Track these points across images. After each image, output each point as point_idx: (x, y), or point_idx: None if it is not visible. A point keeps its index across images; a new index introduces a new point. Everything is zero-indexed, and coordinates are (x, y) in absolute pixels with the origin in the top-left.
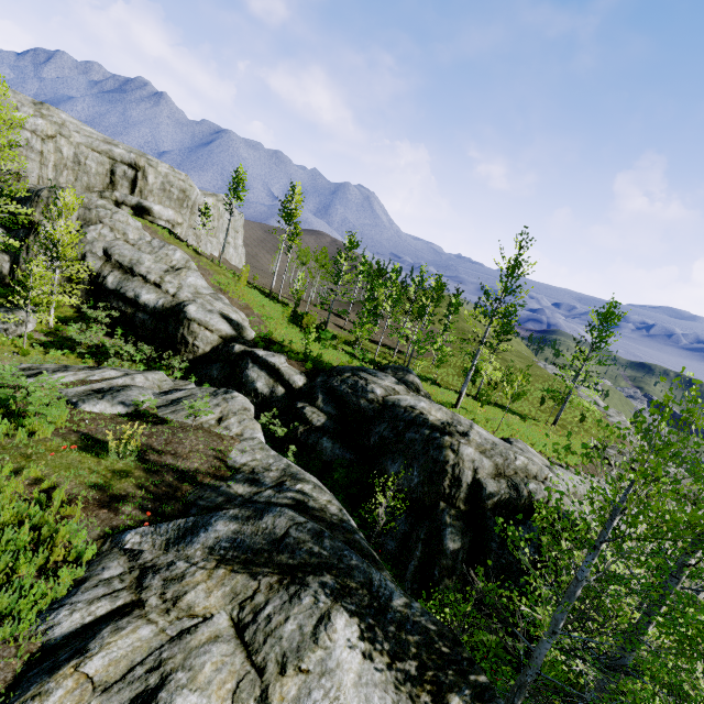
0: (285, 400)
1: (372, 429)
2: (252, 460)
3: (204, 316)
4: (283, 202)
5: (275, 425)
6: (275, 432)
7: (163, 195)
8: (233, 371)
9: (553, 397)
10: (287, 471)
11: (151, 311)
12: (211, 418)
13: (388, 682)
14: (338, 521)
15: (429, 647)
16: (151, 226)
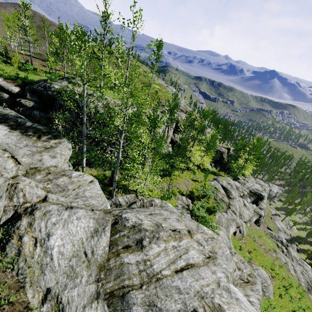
0: (11, 100)
1: (56, 103)
2: None
3: None
4: None
5: None
6: None
7: None
8: None
9: (146, 86)
10: None
11: None
12: None
13: (19, 135)
14: (14, 116)
15: (39, 130)
16: None
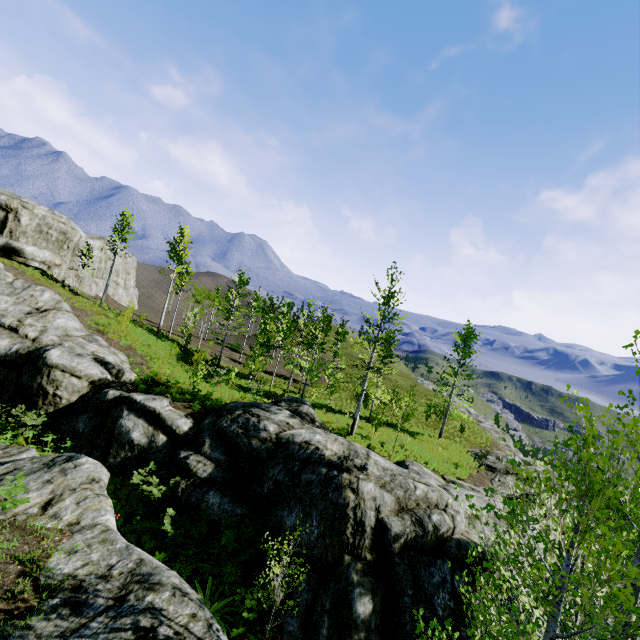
0: (167, 450)
1: (265, 473)
2: (83, 565)
3: (69, 361)
4: (171, 244)
5: (152, 482)
6: (150, 494)
7: (39, 236)
8: (105, 421)
9: (435, 412)
10: (136, 573)
11: (0, 360)
12: (34, 504)
13: None
14: None
15: None
16: (18, 266)
